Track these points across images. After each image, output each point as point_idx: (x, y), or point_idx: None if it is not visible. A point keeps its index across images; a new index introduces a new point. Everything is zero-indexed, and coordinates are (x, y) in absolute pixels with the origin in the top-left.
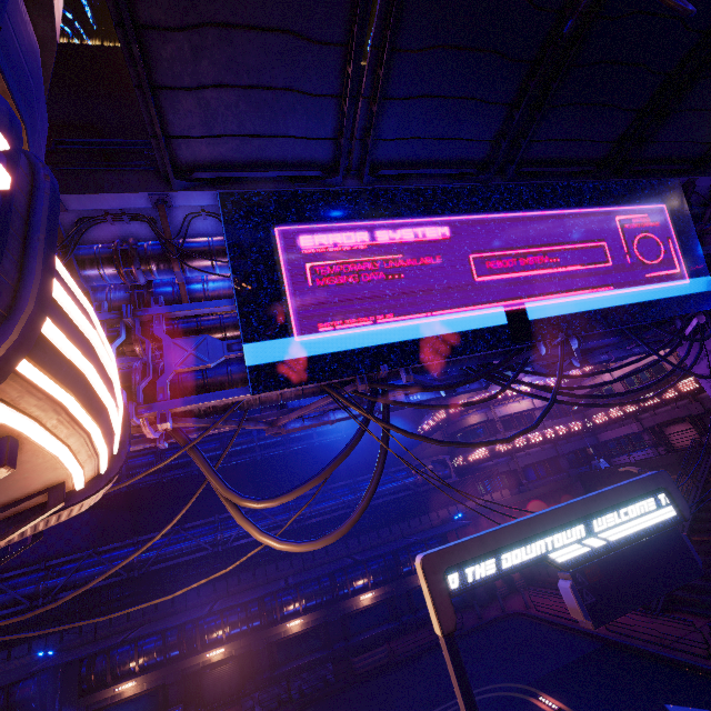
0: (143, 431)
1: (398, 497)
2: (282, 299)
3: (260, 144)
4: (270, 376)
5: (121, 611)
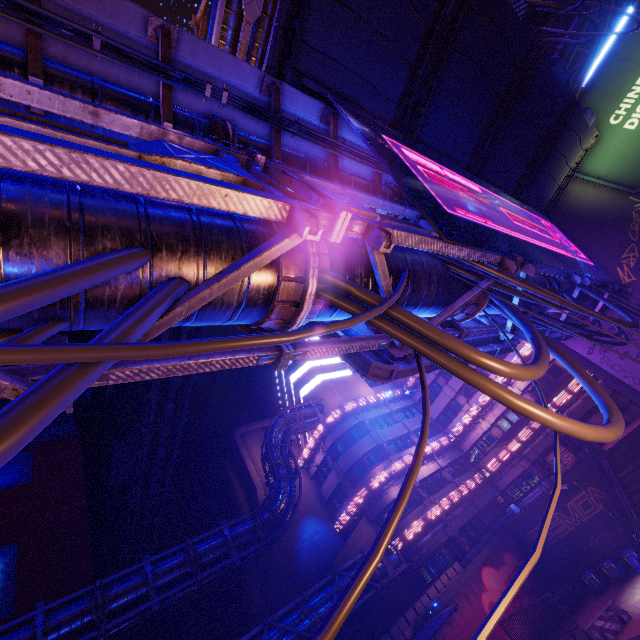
0: (308, 287)
1: (354, 610)
2: (417, 178)
3: (353, 82)
4: (449, 229)
5: (489, 618)
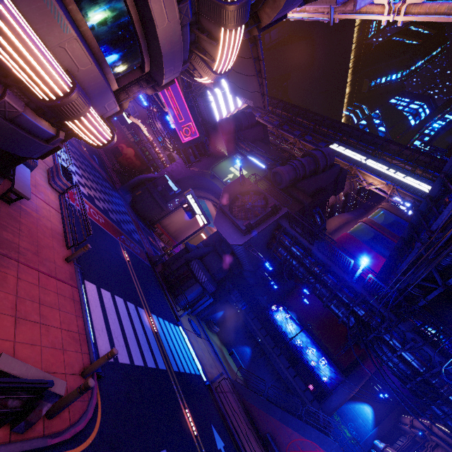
0: None
1: None
2: None
3: None
4: None
5: None
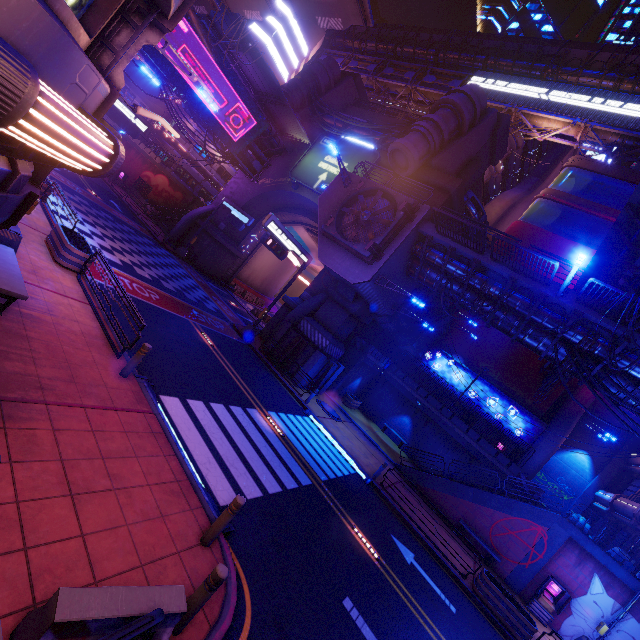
0: None
1: None
2: None
3: None
4: None
5: None
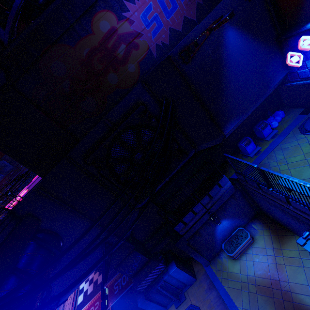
0: None
1: None
2: None
3: None
4: None
5: None
